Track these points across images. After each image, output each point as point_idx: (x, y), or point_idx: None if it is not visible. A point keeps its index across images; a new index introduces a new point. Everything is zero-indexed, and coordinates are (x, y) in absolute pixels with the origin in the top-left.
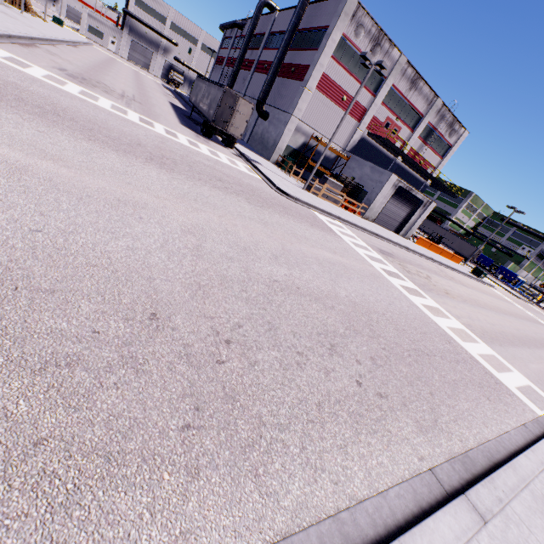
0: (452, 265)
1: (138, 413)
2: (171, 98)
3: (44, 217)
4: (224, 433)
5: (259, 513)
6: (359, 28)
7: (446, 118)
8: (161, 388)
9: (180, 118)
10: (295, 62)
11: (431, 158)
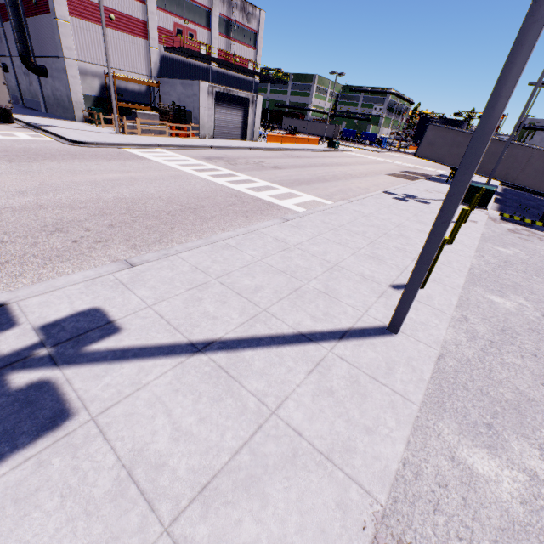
0: (306, 147)
1: None
2: None
3: None
4: None
5: None
6: None
7: (235, 3)
8: None
9: None
10: None
11: (245, 53)
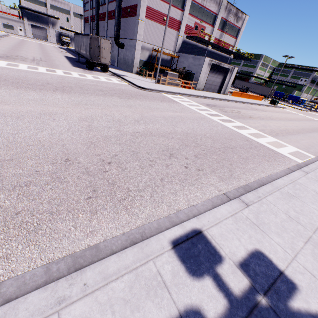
0: (256, 102)
1: (64, 197)
2: (65, 53)
3: (0, 130)
4: (109, 197)
5: (128, 221)
6: None
7: (232, 11)
8: (74, 186)
9: (72, 63)
10: (128, 5)
11: (229, 40)
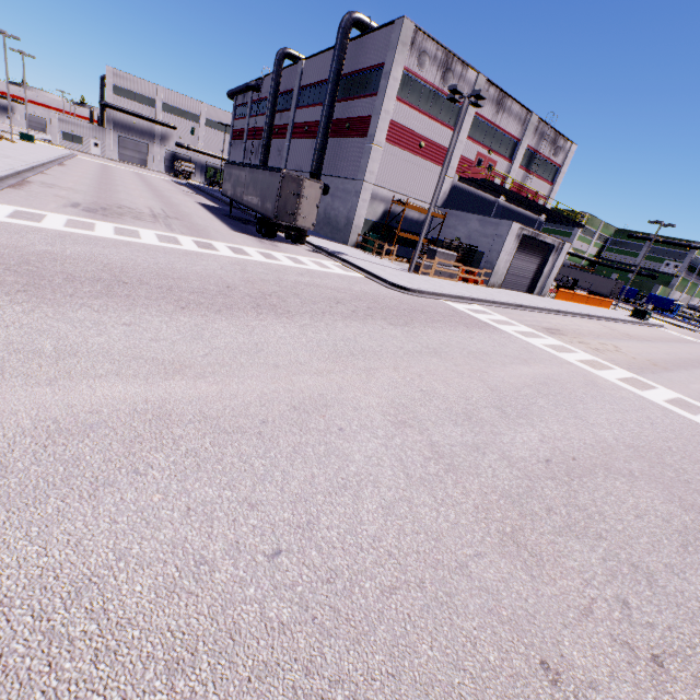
0: (609, 314)
1: None
2: (194, 196)
3: (257, 509)
4: None
5: None
6: (422, 56)
7: (547, 135)
8: None
9: (225, 222)
10: (347, 116)
11: (539, 188)
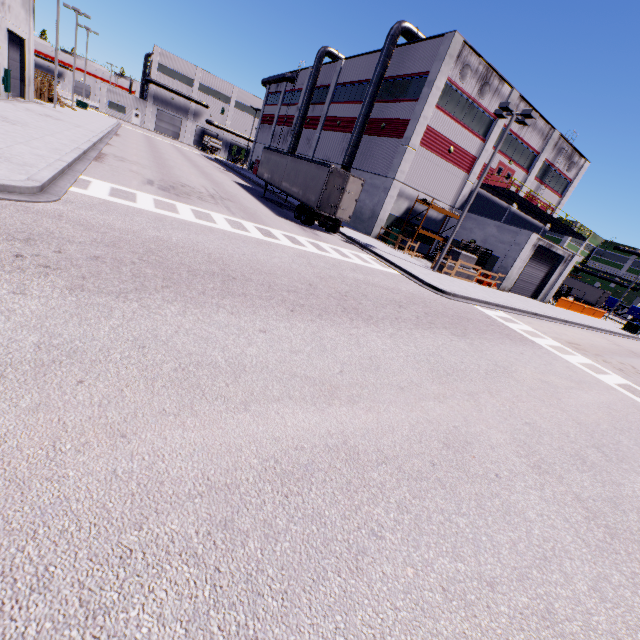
0: (605, 326)
1: None
2: (227, 173)
3: (497, 590)
4: None
5: None
6: (465, 69)
7: (564, 151)
8: None
9: (265, 205)
10: (383, 116)
11: (549, 199)
